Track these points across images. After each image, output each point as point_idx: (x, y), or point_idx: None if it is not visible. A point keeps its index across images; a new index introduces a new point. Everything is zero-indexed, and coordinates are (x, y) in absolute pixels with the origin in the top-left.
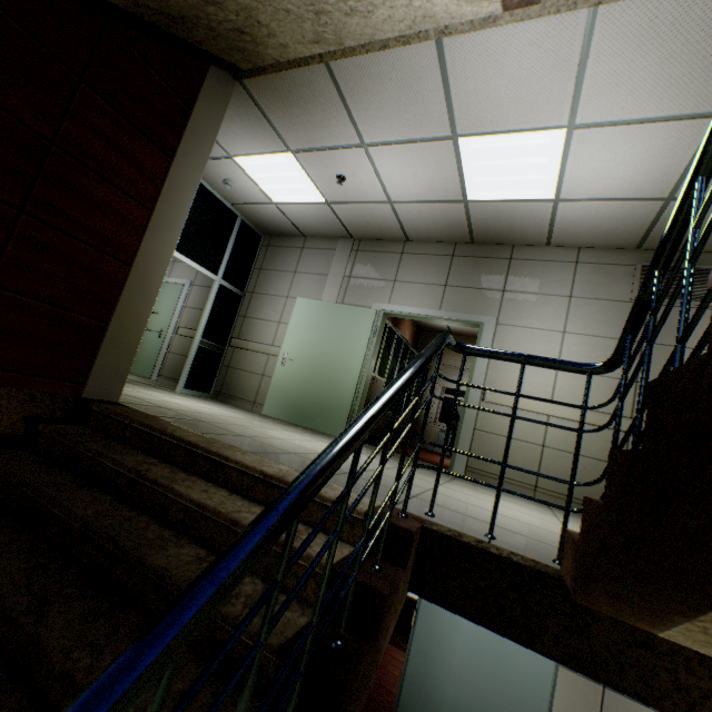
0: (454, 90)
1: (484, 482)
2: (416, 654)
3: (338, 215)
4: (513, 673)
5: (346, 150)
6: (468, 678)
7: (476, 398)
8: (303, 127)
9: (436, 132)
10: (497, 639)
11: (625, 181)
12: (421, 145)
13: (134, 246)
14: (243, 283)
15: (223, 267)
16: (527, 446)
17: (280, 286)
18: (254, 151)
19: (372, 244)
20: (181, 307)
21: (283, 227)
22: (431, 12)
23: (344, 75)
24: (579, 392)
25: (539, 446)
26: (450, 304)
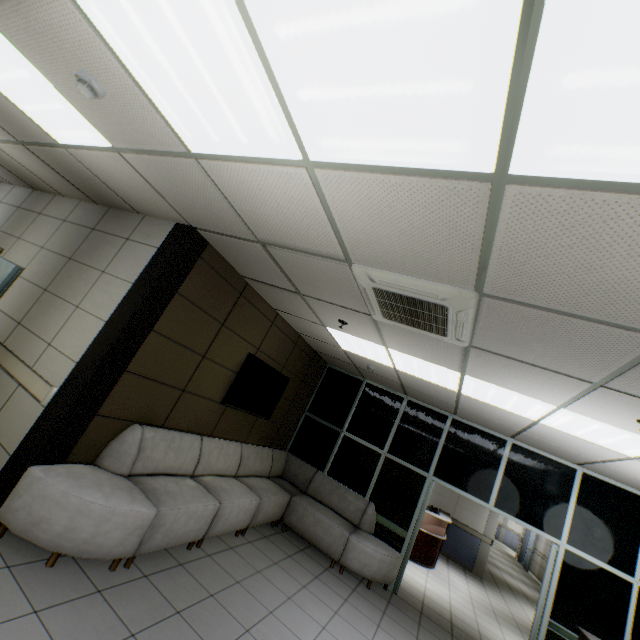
0: None
1: None
2: None
3: None
4: None
5: None
6: None
7: None
8: None
9: None
10: (1, 263)
11: None
12: None
13: None
14: None
15: None
16: None
17: None
18: None
19: None
20: None
21: None
22: None
23: None
24: None
25: None
26: None
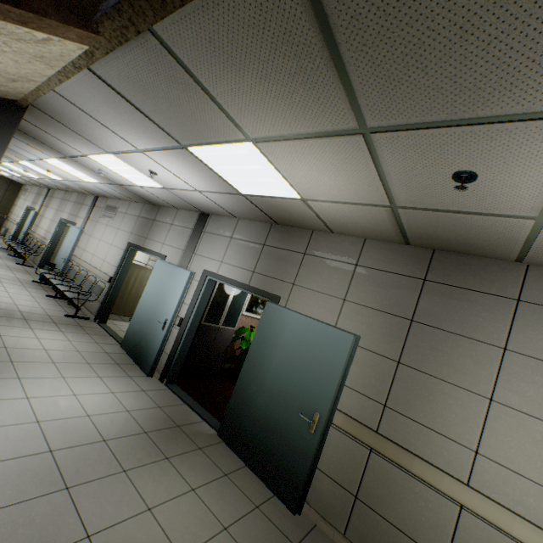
0: None
1: None
2: (255, 344)
3: None
4: (320, 349)
5: None
6: (288, 356)
7: None
8: None
9: None
10: (313, 325)
11: None
12: None
13: None
14: None
15: None
16: None
17: None
18: None
19: None
20: None
21: None
22: None
23: None
24: None
25: None
26: None
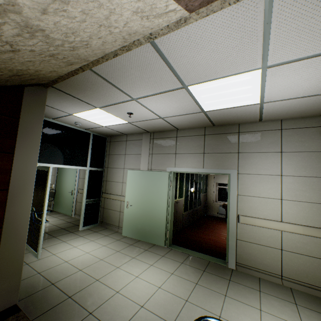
0: (174, 65)
1: None
2: None
3: (137, 126)
4: None
5: (125, 103)
6: None
7: (234, 221)
8: (96, 98)
9: (173, 87)
10: None
11: (311, 87)
12: (166, 93)
13: (1, 215)
14: (101, 164)
15: (88, 161)
16: (271, 250)
17: (119, 163)
18: (80, 111)
19: (160, 134)
20: (78, 178)
21: (114, 133)
22: (132, 31)
23: (102, 71)
24: (298, 214)
25: (278, 250)
26: (208, 164)
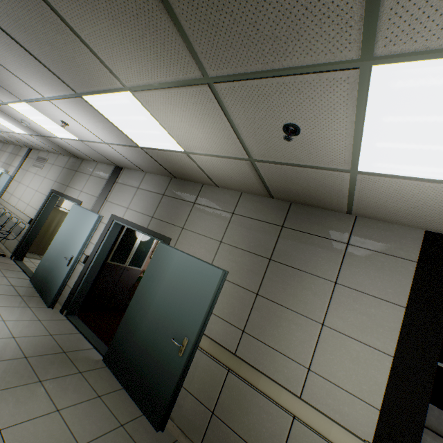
0: None
1: None
2: (145, 279)
3: None
4: (196, 282)
5: None
6: (169, 289)
7: None
8: None
9: None
10: (193, 262)
11: None
12: None
13: None
14: None
15: None
16: None
17: None
18: None
19: None
20: None
21: None
22: None
23: None
24: None
25: None
26: None
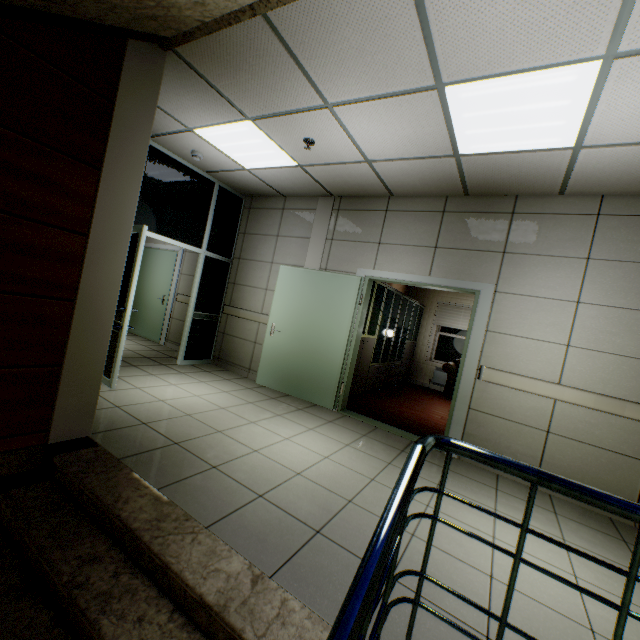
0: (435, 26)
1: (475, 636)
2: None
3: (314, 176)
4: None
5: (309, 113)
6: None
7: (471, 376)
8: (255, 92)
9: (415, 83)
10: None
11: None
12: (396, 99)
13: (74, 279)
14: (229, 249)
15: (206, 239)
16: (529, 431)
17: (264, 251)
18: (211, 122)
19: (353, 201)
20: (178, 274)
21: (261, 189)
22: None
23: (287, 25)
24: (594, 373)
25: (542, 432)
26: (440, 269)
